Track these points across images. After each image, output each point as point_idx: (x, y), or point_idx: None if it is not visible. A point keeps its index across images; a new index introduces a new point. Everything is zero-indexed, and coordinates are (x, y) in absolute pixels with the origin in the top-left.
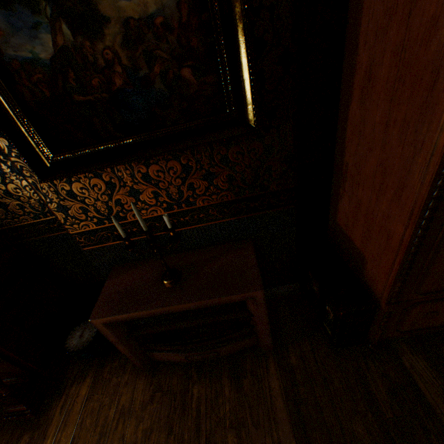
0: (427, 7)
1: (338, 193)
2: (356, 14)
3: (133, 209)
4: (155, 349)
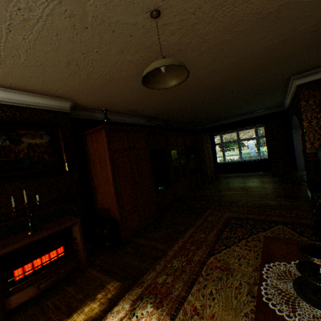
0: (100, 150)
1: (96, 196)
2: (88, 151)
3: (25, 192)
4: (13, 293)
